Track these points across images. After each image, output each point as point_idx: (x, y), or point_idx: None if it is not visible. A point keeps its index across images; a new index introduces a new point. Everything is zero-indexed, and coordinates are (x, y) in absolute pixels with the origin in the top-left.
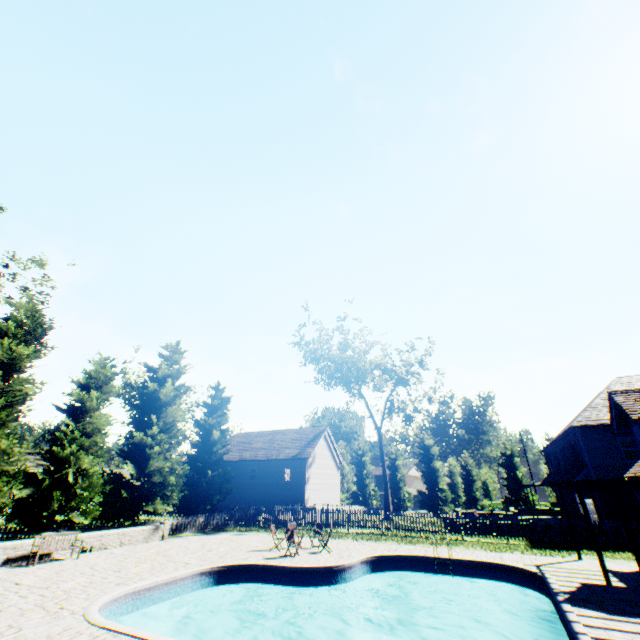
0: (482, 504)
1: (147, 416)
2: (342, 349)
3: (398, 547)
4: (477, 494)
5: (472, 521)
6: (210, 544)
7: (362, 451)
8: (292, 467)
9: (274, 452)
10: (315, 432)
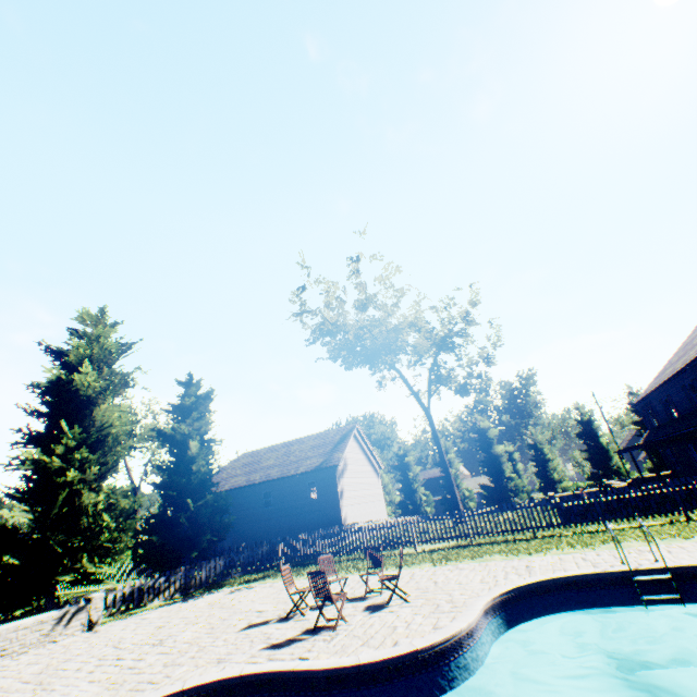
0: (563, 487)
1: (58, 427)
2: (361, 304)
3: (528, 563)
4: (554, 476)
5: (618, 498)
6: (172, 625)
7: (403, 451)
8: (318, 481)
9: (291, 467)
10: (341, 433)
